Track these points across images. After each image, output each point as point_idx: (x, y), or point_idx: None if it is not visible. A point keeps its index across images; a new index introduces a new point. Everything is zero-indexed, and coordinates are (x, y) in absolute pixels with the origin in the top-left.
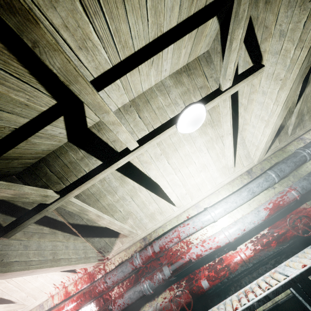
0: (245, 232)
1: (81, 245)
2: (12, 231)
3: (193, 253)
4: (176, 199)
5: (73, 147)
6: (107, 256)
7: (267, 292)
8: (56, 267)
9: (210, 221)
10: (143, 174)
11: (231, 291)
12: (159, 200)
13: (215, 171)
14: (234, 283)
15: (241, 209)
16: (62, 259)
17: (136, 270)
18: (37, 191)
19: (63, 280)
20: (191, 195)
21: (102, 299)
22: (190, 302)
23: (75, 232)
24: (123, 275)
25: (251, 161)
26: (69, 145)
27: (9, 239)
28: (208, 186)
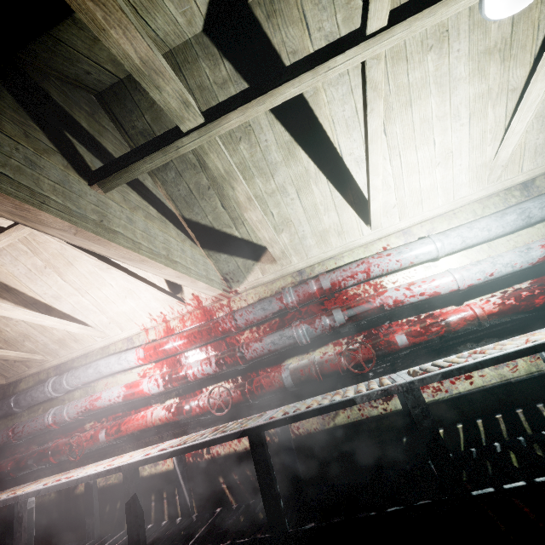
0: (491, 279)
1: (200, 259)
2: (114, 176)
3: (390, 297)
4: (377, 210)
5: (210, 50)
6: (235, 289)
7: (533, 343)
8: (172, 270)
9: (430, 255)
10: (331, 146)
11: (437, 358)
12: (343, 209)
13: (463, 171)
14: (444, 349)
15: (490, 246)
16: (179, 263)
17: (284, 311)
18: (177, 81)
19: (164, 311)
20: (402, 211)
21: (224, 342)
22: (371, 360)
23: (190, 235)
24: (264, 314)
25: (540, 164)
26: (204, 43)
27: (105, 196)
28: (439, 199)
